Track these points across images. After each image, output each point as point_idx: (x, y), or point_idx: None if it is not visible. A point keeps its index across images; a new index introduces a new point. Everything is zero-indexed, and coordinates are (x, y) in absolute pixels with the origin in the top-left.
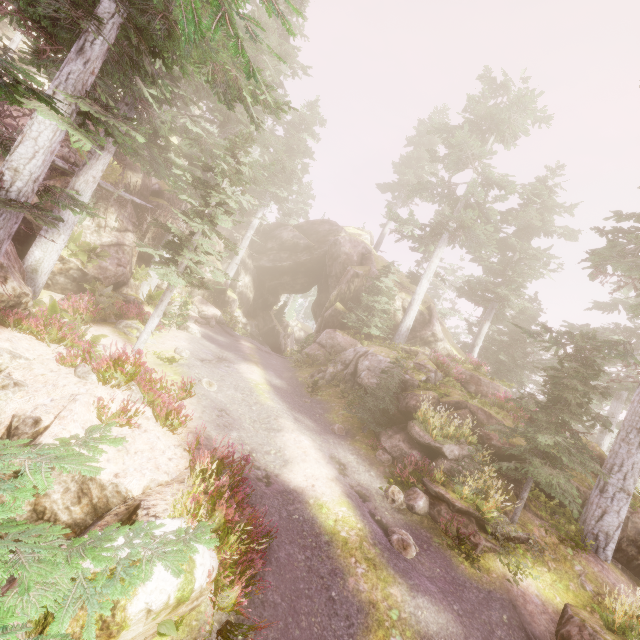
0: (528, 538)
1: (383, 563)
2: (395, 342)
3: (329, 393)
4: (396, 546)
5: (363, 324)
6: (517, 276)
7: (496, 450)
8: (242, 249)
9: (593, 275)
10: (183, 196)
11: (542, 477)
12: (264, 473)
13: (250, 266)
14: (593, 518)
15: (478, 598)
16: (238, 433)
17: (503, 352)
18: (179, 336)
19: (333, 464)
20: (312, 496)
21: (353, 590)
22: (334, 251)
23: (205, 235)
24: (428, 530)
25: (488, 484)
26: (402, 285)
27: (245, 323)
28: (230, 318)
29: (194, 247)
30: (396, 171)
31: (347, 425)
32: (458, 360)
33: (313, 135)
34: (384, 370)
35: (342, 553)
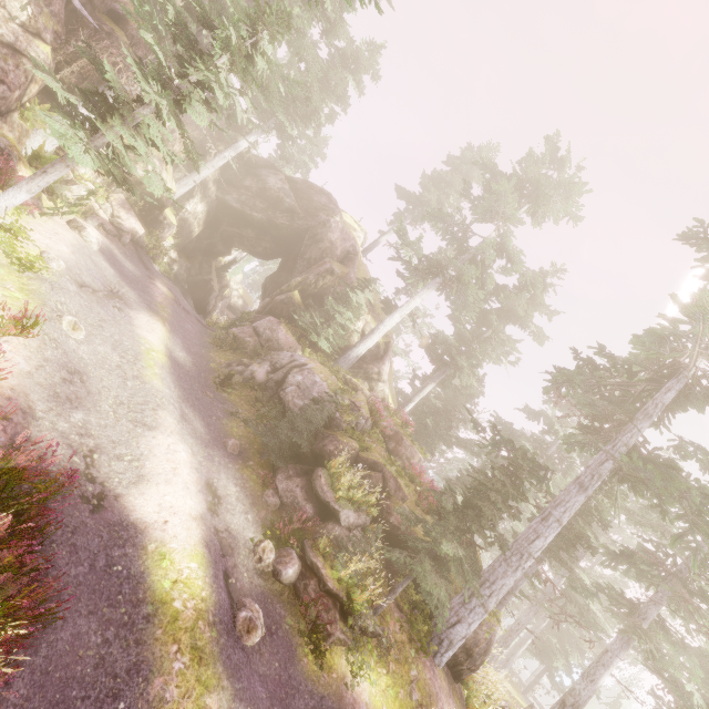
0: (382, 633)
1: (213, 655)
2: (338, 364)
3: (241, 394)
4: (240, 627)
5: (314, 330)
6: (480, 352)
7: (391, 527)
8: (208, 167)
9: (548, 389)
10: (147, 35)
11: (427, 585)
12: (98, 489)
13: (211, 194)
14: (447, 624)
15: (307, 707)
16: (86, 415)
17: (432, 416)
18: (61, 235)
19: (206, 494)
20: (157, 538)
21: (155, 699)
22: (319, 232)
23: (159, 115)
24: (285, 606)
25: (369, 566)
26: (373, 307)
27: (174, 259)
28: (155, 244)
29: (135, 123)
30: (422, 183)
31: (245, 442)
32: (391, 410)
33: (359, 84)
34: (316, 399)
35: (163, 636)
